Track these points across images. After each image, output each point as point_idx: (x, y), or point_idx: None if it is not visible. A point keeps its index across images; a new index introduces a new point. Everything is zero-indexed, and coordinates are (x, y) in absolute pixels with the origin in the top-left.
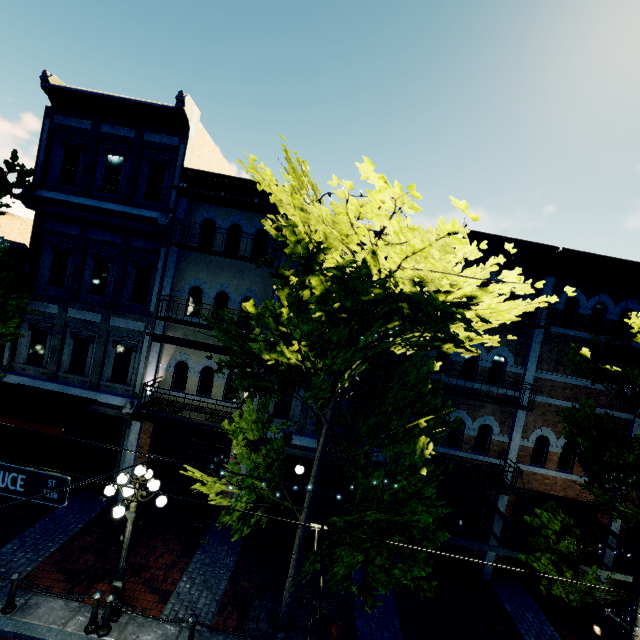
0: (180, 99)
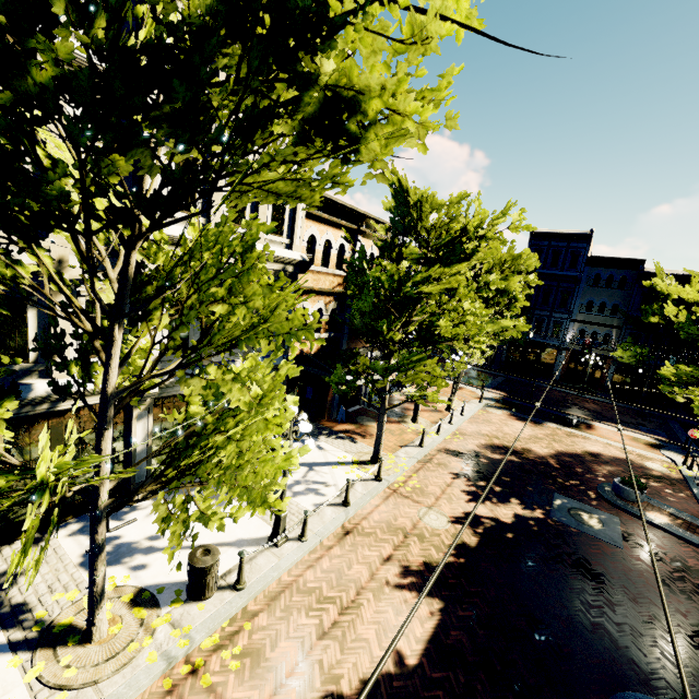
0: (591, 232)
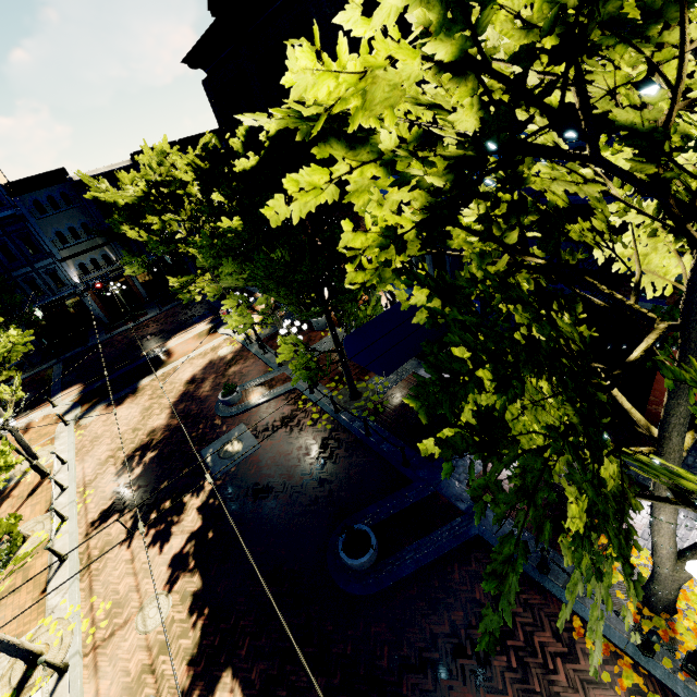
0: None
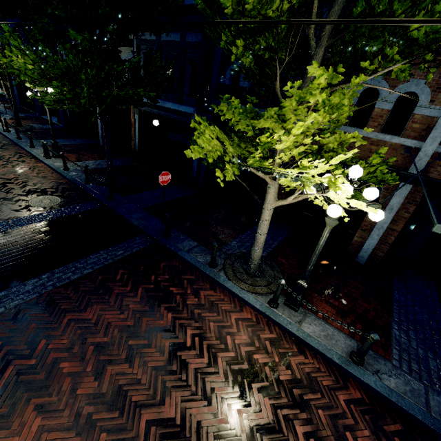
0: None
